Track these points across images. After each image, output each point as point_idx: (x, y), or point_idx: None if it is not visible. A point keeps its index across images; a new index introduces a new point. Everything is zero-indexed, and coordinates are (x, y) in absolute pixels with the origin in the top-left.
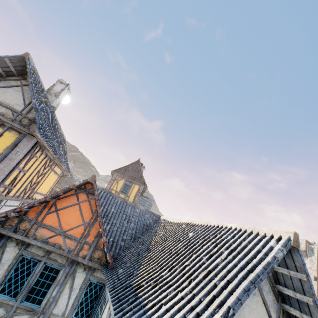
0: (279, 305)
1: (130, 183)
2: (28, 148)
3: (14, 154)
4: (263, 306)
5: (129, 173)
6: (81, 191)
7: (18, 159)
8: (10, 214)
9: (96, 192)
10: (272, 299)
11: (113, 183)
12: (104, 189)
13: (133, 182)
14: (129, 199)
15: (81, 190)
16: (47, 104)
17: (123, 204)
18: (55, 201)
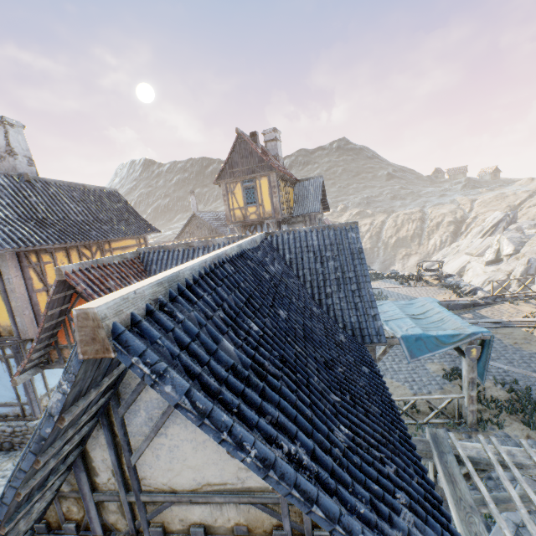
0: None
1: (251, 182)
2: (15, 268)
3: (9, 285)
4: None
5: (240, 167)
6: None
7: (20, 285)
8: (33, 357)
9: (78, 288)
10: None
11: (228, 199)
12: (151, 248)
13: (254, 177)
14: (266, 207)
15: None
16: None
17: (190, 253)
18: (70, 316)
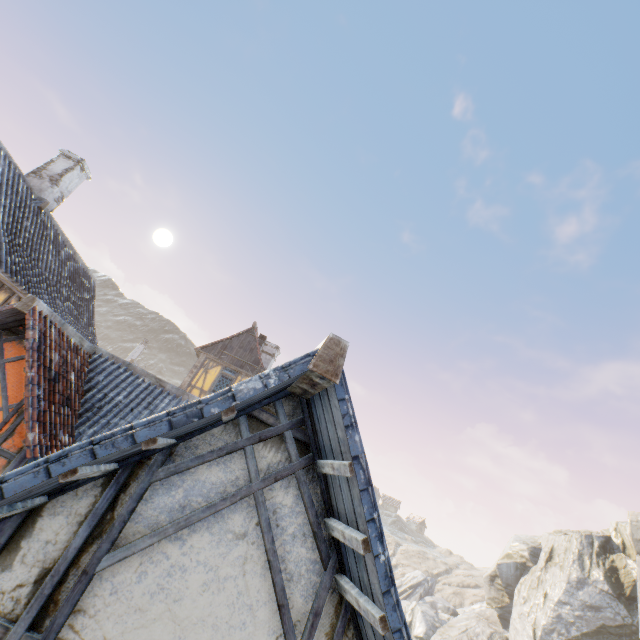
0: (326, 580)
1: (233, 373)
2: None
3: None
4: (265, 575)
5: (233, 354)
6: (14, 336)
7: None
8: None
9: (29, 331)
10: (308, 561)
11: (197, 372)
12: (114, 356)
13: (239, 371)
14: None
15: (14, 335)
16: (18, 187)
17: (155, 391)
18: None
